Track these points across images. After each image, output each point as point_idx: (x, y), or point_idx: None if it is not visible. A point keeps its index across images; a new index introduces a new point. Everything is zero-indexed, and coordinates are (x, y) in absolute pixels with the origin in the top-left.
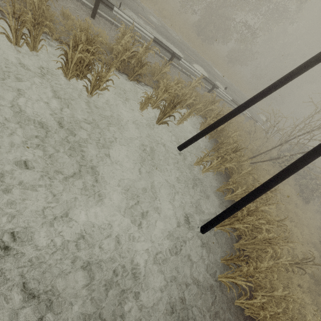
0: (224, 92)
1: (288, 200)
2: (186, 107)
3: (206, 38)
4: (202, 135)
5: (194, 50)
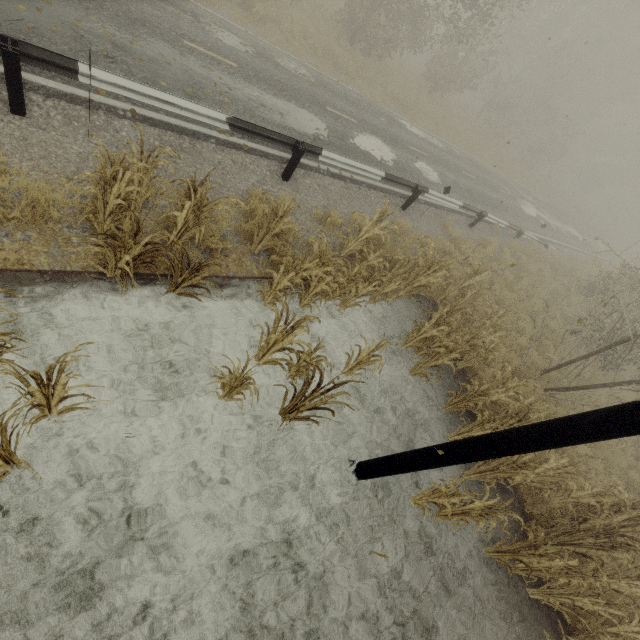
0: (442, 195)
1: (635, 437)
2: (358, 302)
3: (372, 47)
4: (431, 467)
5: (351, 91)
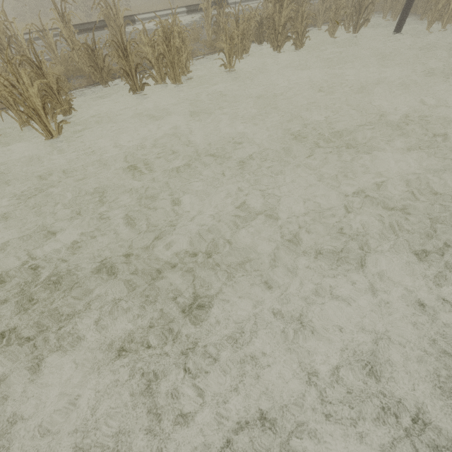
0: None
1: None
2: None
3: None
4: None
5: None
